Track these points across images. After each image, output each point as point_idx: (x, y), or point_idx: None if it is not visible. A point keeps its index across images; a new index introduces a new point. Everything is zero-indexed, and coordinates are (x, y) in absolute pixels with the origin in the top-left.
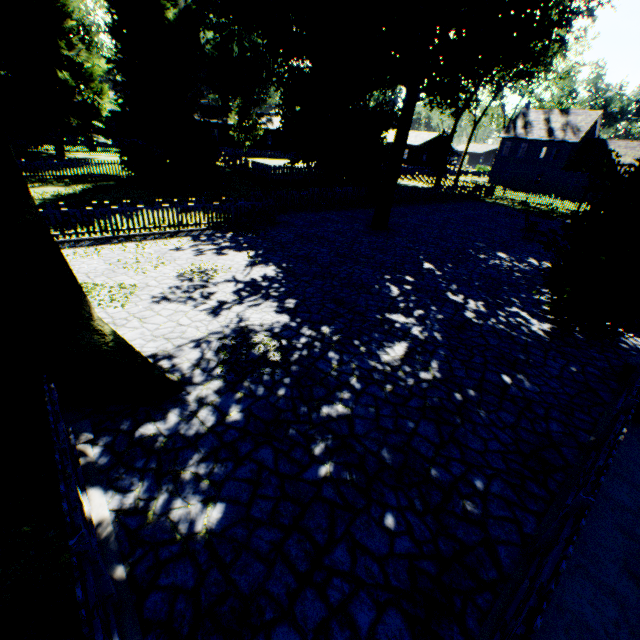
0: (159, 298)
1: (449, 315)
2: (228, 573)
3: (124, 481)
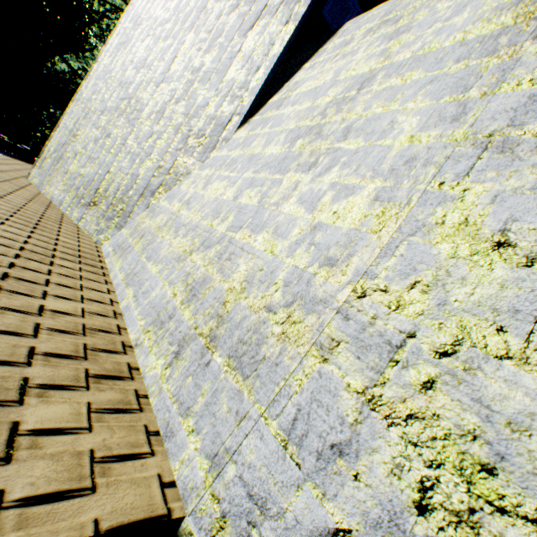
0: None
1: None
2: None
3: None
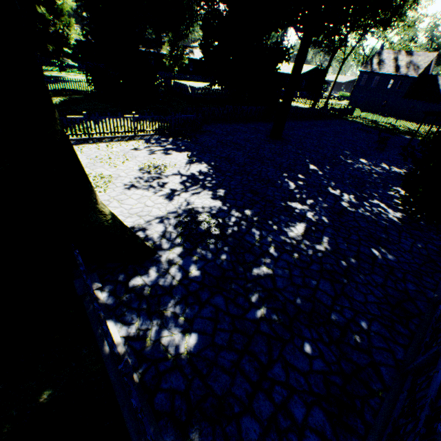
0: (129, 186)
1: (331, 204)
2: (206, 381)
3: (127, 317)
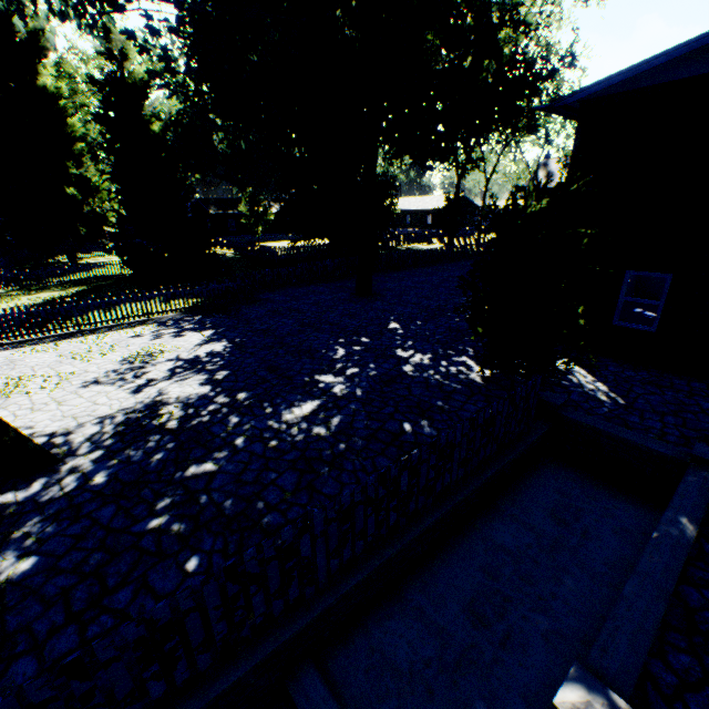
0: (90, 382)
1: (385, 370)
2: (4, 615)
3: None
